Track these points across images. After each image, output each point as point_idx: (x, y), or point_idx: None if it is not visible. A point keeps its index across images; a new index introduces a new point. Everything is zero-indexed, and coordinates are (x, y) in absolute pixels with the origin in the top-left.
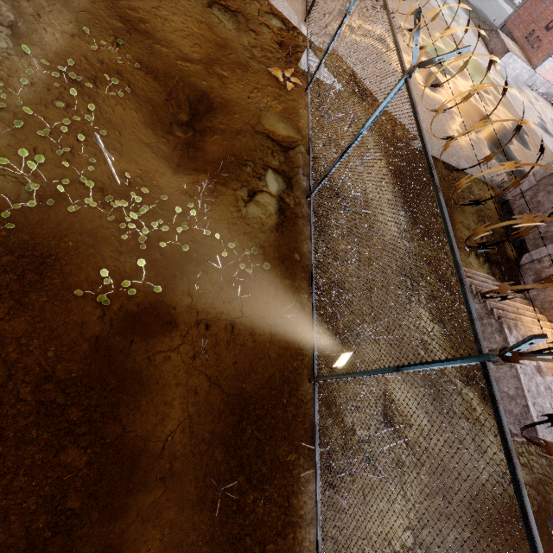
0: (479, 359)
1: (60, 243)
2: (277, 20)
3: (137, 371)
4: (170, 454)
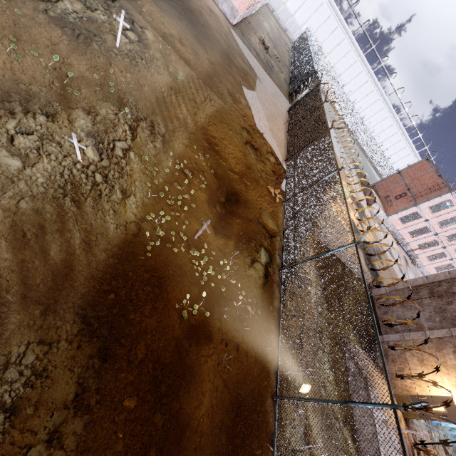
0: (392, 407)
1: (166, 270)
2: (273, 157)
3: (191, 366)
4: (201, 431)
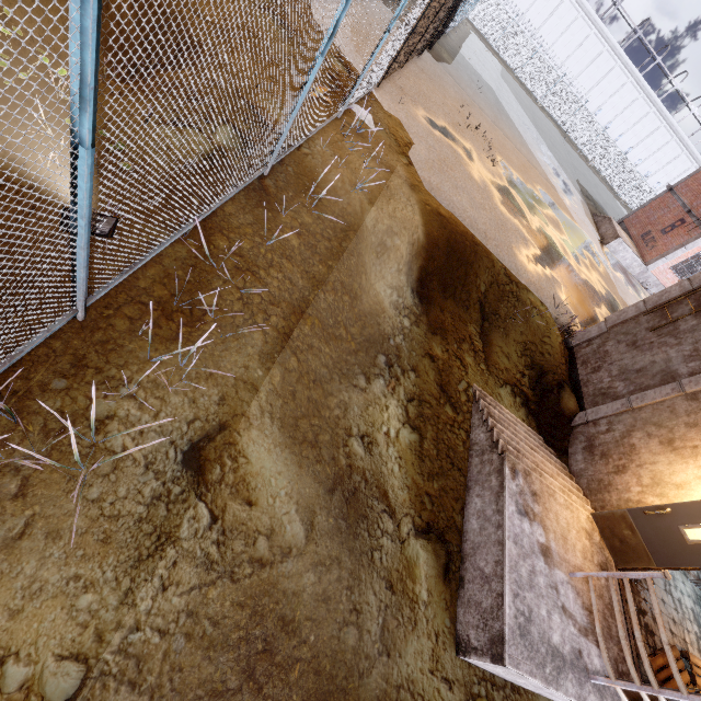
0: None
1: None
2: (342, 65)
3: None
4: None
